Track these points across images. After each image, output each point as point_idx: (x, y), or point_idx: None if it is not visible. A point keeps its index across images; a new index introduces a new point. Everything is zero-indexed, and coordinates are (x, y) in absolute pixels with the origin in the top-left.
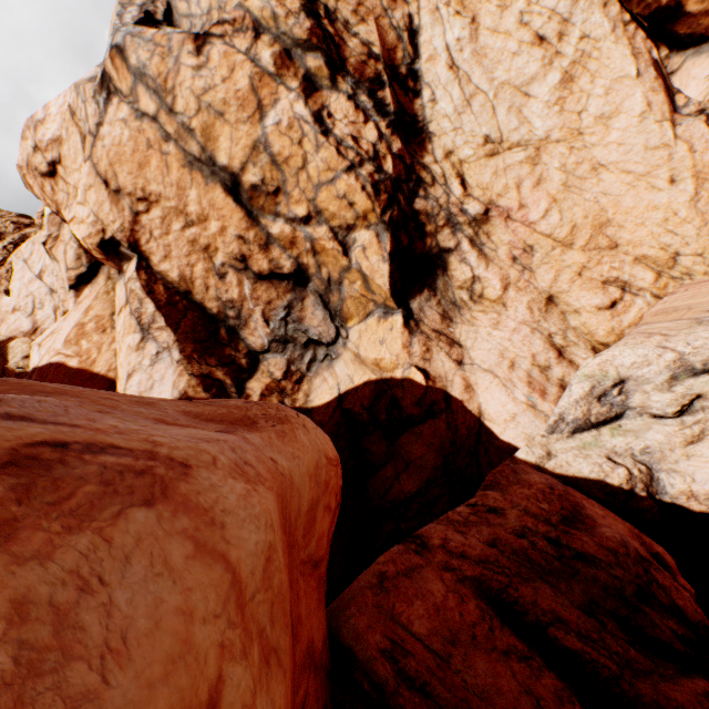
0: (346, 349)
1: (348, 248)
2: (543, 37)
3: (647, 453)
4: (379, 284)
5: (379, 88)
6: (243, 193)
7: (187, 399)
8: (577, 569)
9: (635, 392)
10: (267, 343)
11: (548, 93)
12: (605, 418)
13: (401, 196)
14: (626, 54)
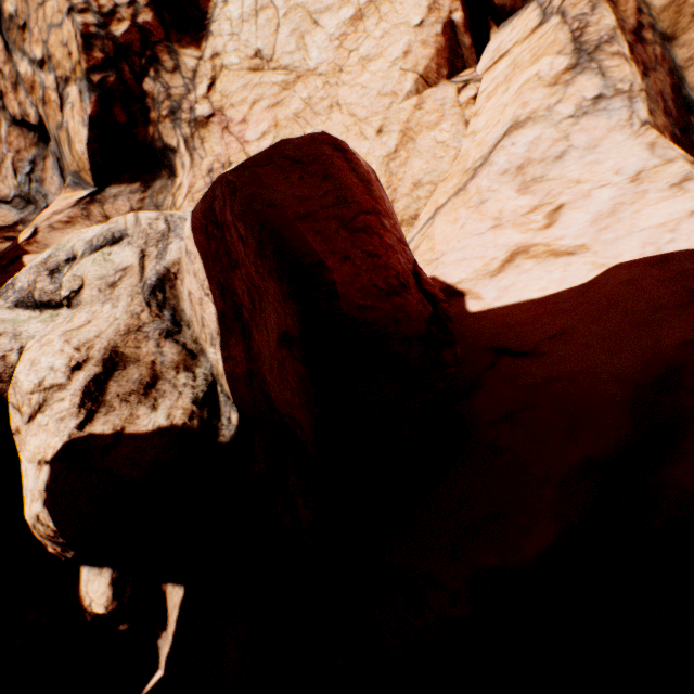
0: None
1: (64, 103)
2: None
3: None
4: (78, 150)
5: None
6: (4, 22)
7: None
8: None
9: None
10: (13, 196)
11: (337, 27)
12: (51, 300)
13: (128, 67)
14: (422, 5)
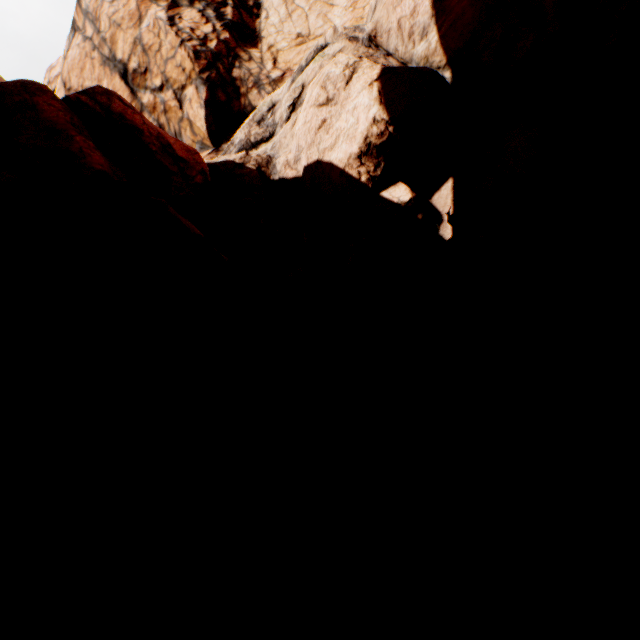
0: None
1: (183, 104)
2: None
3: (274, 148)
4: (199, 126)
5: (223, 7)
6: (129, 77)
7: None
8: None
9: (279, 110)
10: None
11: (347, 2)
12: (262, 138)
13: (221, 66)
14: None
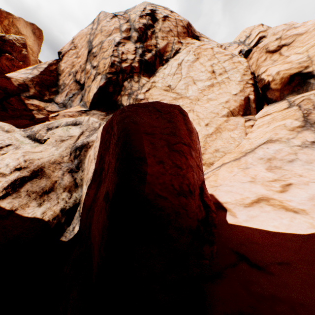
0: None
1: (94, 80)
2: (215, 72)
3: None
4: (90, 95)
5: (148, 52)
6: (90, 54)
7: (9, 78)
8: None
9: None
10: (60, 103)
11: (202, 86)
12: (41, 139)
13: (121, 76)
14: (238, 89)
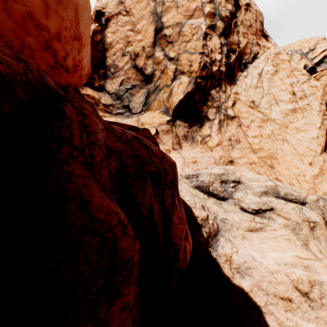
0: (137, 117)
1: (175, 79)
2: (295, 94)
3: (224, 222)
4: (173, 100)
5: (232, 53)
6: (159, 34)
7: None
8: (132, 144)
9: (241, 191)
10: (112, 92)
11: (284, 109)
12: (217, 194)
13: (210, 82)
14: (319, 120)
